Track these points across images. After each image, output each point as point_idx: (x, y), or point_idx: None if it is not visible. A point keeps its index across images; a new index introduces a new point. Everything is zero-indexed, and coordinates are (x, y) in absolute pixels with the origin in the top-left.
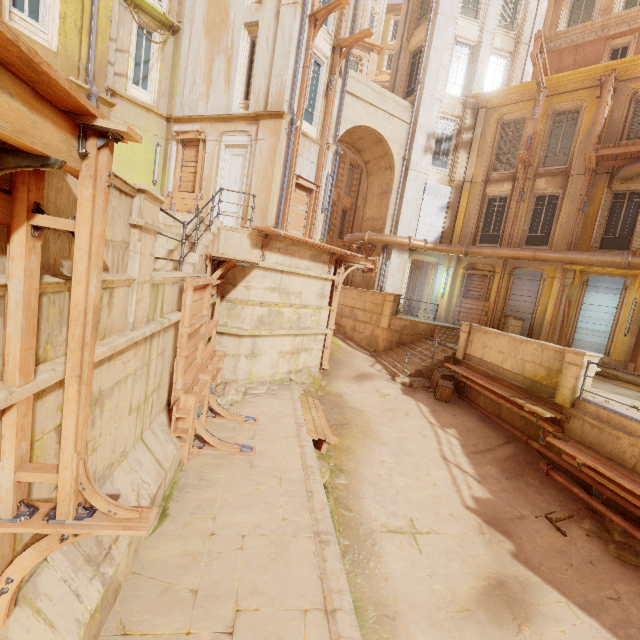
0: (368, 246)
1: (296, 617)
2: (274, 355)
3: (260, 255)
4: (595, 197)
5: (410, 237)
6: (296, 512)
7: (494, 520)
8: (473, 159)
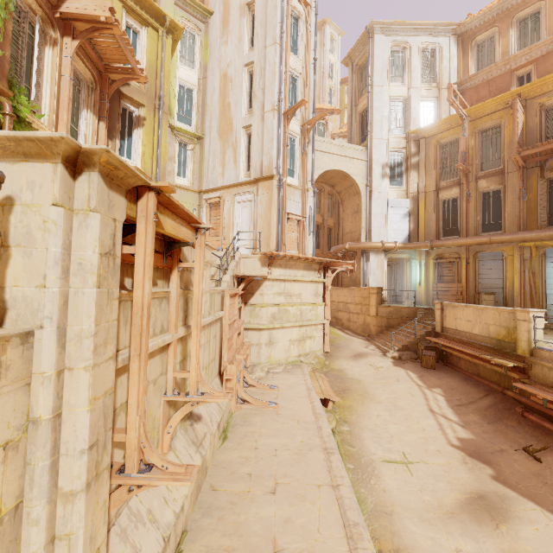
0: (350, 253)
1: (313, 488)
2: (286, 342)
3: (268, 271)
4: (532, 186)
5: (382, 241)
6: (310, 438)
7: (476, 453)
8: (422, 175)
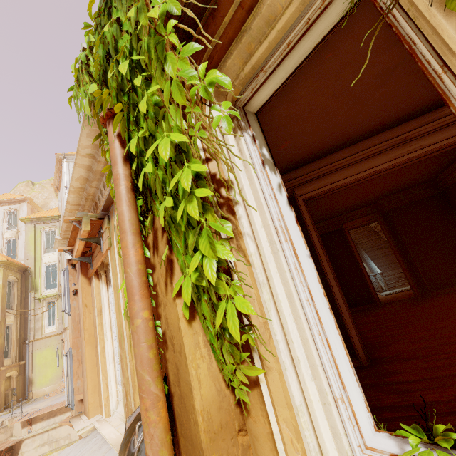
0: None
1: None
2: None
3: (28, 430)
4: None
5: None
6: None
7: None
8: None
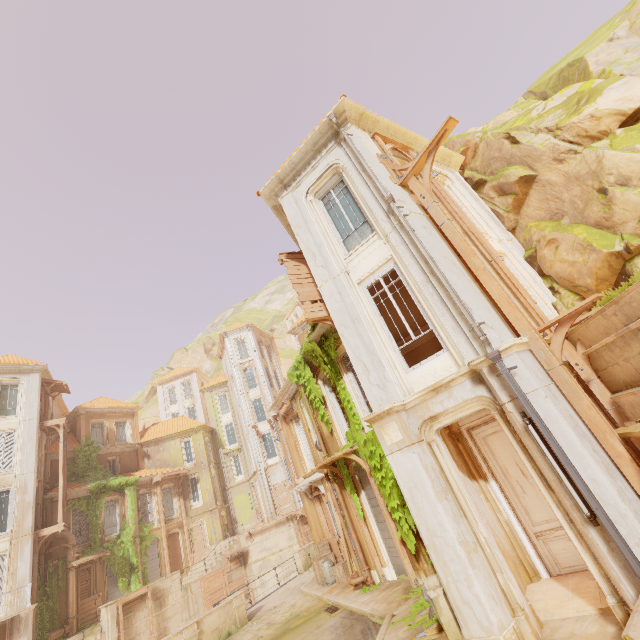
0: None
1: None
2: (274, 581)
3: (250, 541)
4: None
5: None
6: None
7: None
8: None
